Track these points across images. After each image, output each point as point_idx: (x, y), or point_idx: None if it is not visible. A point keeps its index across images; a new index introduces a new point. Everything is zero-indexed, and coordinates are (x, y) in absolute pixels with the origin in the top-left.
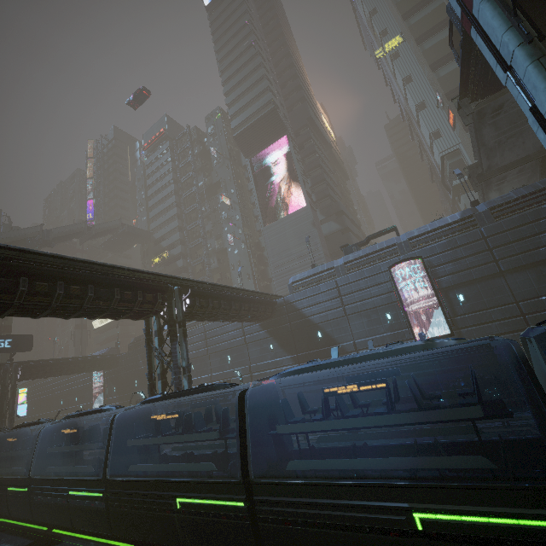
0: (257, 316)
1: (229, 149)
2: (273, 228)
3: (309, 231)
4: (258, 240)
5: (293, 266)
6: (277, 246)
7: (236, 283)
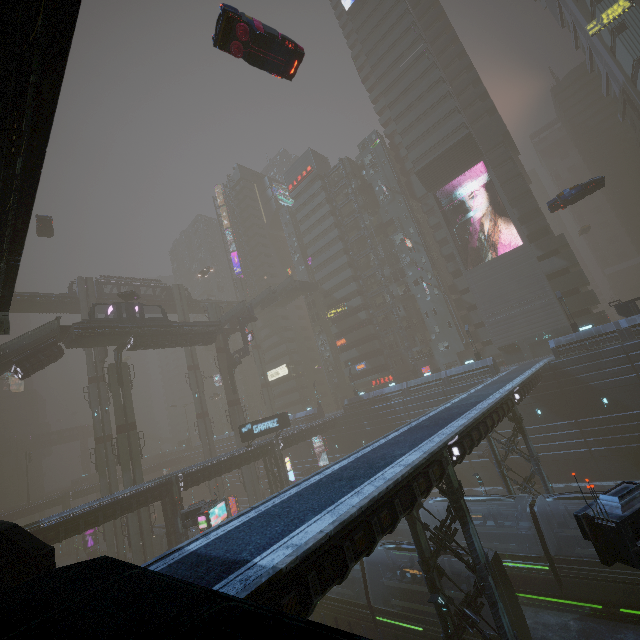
0: (535, 387)
1: (397, 181)
2: (479, 272)
3: (531, 274)
4: (453, 282)
5: (513, 313)
6: (488, 291)
7: (434, 332)
